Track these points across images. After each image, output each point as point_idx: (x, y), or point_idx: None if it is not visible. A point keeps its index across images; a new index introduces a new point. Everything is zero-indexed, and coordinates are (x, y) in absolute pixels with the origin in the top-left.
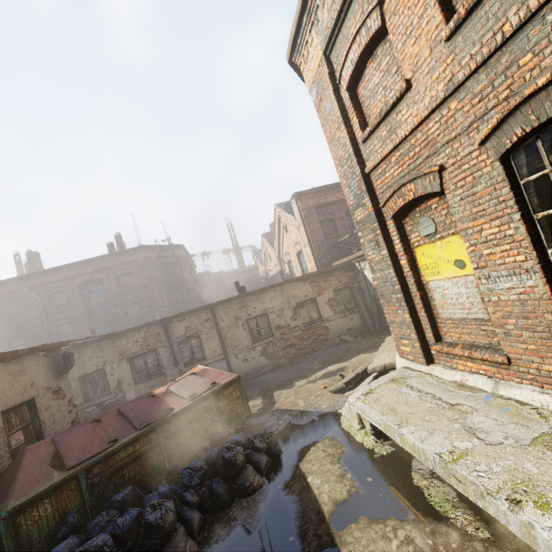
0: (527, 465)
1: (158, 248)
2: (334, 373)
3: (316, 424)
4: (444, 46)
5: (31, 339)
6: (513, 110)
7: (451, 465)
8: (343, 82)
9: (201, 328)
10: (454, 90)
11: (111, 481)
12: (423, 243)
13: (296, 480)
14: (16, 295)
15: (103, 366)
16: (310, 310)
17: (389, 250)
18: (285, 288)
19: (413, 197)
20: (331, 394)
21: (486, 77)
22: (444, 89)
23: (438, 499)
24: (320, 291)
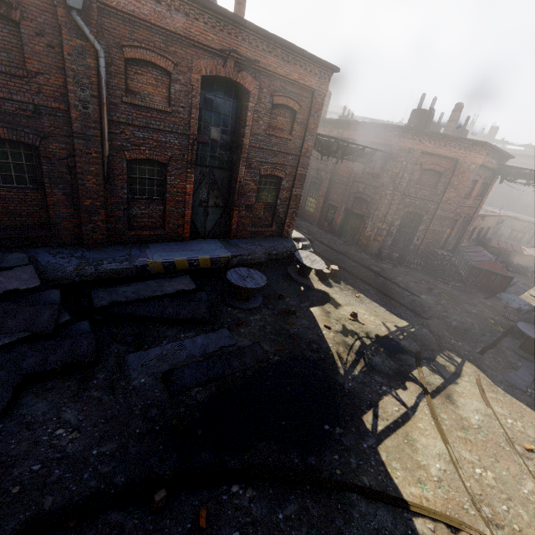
0: None
1: None
2: None
3: None
4: None
5: None
6: None
7: None
8: None
9: None
10: None
11: (502, 254)
12: None
13: None
14: None
15: (501, 225)
16: None
17: None
18: None
19: None
20: None
21: None
22: None
23: None
24: None
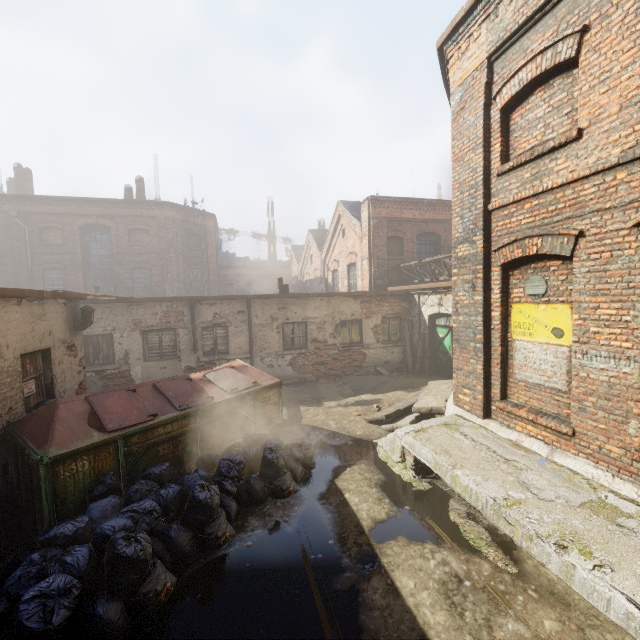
0: (575, 522)
1: (186, 210)
2: (368, 402)
3: (351, 448)
4: (638, 110)
5: (8, 275)
6: None
7: (505, 509)
8: (500, 100)
9: (231, 318)
10: (628, 161)
11: (146, 454)
12: (525, 301)
13: (332, 494)
14: None
15: (111, 331)
16: (353, 331)
17: (485, 297)
18: (334, 301)
19: (536, 252)
20: (366, 423)
21: None
22: (619, 155)
23: (473, 536)
24: (369, 314)
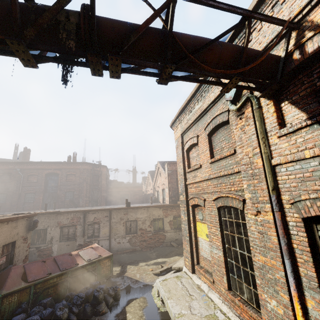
0: None
1: (93, 165)
2: (159, 263)
3: (140, 289)
4: (209, 164)
5: (9, 196)
6: (220, 197)
7: (176, 318)
8: (185, 148)
9: (102, 219)
10: (209, 179)
11: (43, 293)
12: (199, 221)
13: (122, 314)
14: (11, 171)
15: (47, 227)
16: (159, 223)
17: (188, 218)
18: (150, 209)
19: (197, 203)
20: (153, 275)
21: (216, 181)
22: (207, 176)
23: None
24: (166, 215)
